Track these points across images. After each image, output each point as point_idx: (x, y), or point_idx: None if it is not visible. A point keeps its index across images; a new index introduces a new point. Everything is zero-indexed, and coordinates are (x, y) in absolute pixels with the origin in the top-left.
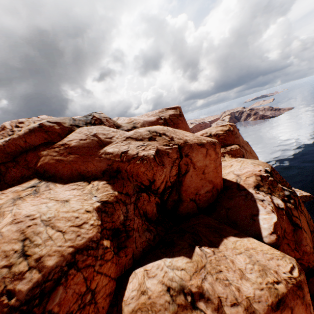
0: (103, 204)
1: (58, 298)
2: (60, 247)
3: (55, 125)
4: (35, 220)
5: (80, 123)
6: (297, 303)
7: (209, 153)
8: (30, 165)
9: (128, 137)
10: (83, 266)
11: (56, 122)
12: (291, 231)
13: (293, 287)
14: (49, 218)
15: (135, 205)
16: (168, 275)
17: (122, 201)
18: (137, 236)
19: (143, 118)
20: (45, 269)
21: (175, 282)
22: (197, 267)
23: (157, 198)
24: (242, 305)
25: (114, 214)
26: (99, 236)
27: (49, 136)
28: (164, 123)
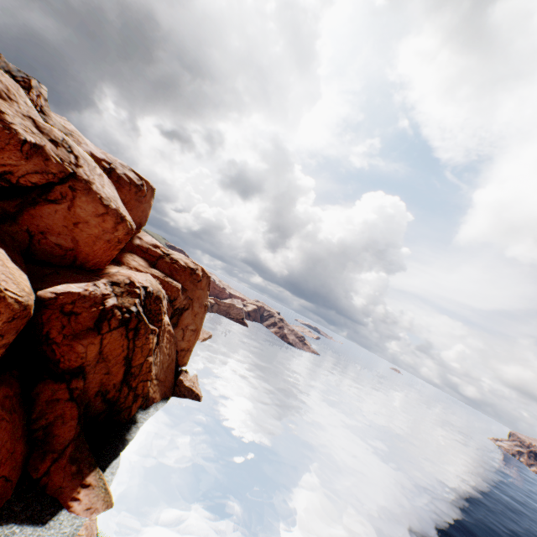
0: None
1: None
2: None
3: None
4: None
5: (1, 63)
6: None
7: (107, 219)
8: None
9: (33, 118)
10: None
11: None
12: (87, 327)
13: None
14: None
15: None
16: None
17: None
18: None
19: (93, 148)
20: None
21: None
22: None
23: None
24: None
25: None
26: None
27: None
28: (106, 169)
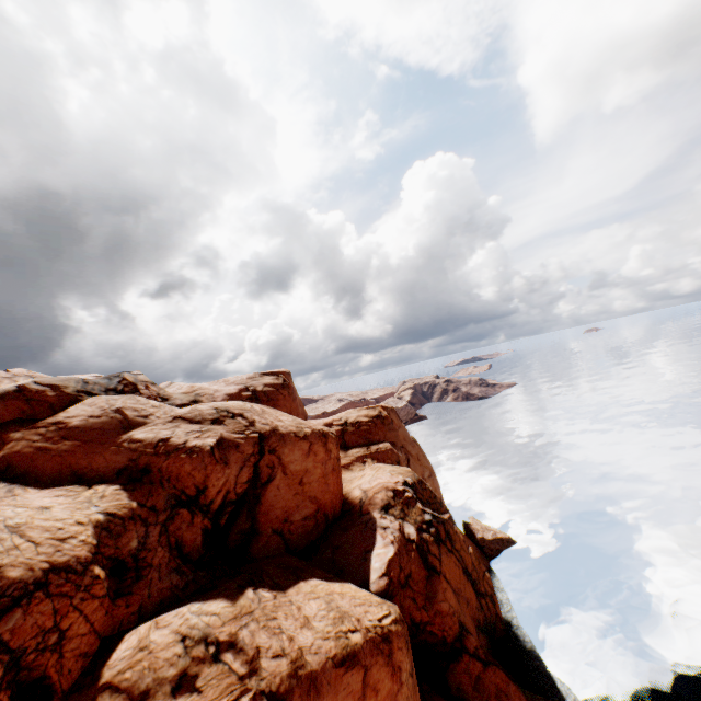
0: (108, 517)
1: (13, 623)
2: (29, 559)
3: (48, 390)
4: None
5: (95, 388)
6: (377, 662)
7: (315, 449)
8: None
9: (178, 416)
10: (57, 592)
11: (52, 384)
12: (424, 578)
13: (376, 637)
14: (18, 523)
15: (163, 528)
16: (189, 622)
17: (142, 518)
18: (156, 577)
19: (218, 387)
20: (6, 579)
21: (198, 629)
22: (241, 612)
23: (208, 520)
24: (290, 656)
25: (123, 535)
26: (91, 557)
27: (32, 408)
28: (251, 398)
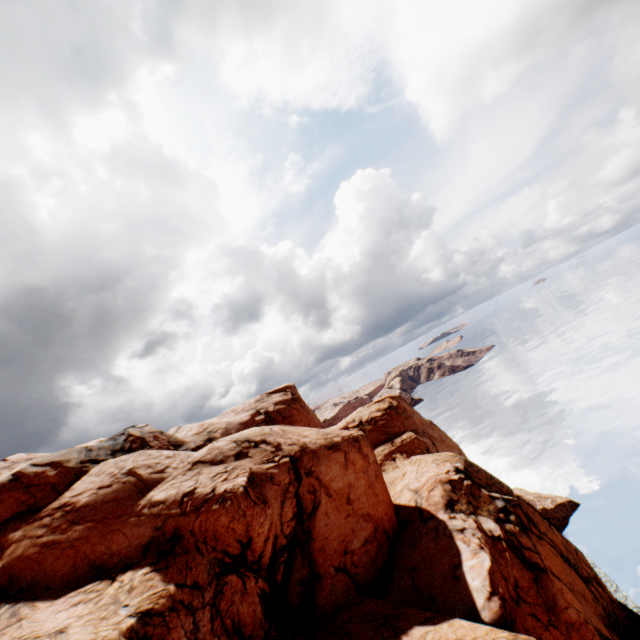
0: (143, 618)
1: None
2: None
3: (47, 470)
4: None
5: (100, 454)
6: None
7: (351, 458)
8: None
9: (196, 461)
10: None
11: (51, 462)
12: (532, 582)
13: None
14: None
15: (213, 609)
16: None
17: (185, 604)
18: None
19: (228, 419)
20: None
21: None
22: None
23: (262, 581)
24: None
25: (167, 639)
26: None
27: (32, 495)
28: (265, 421)
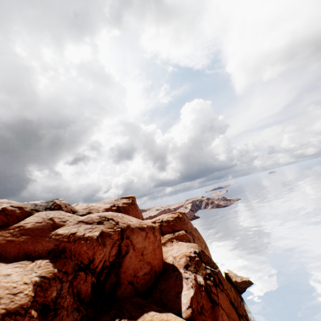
0: (41, 278)
1: None
2: None
3: (17, 209)
4: None
5: (40, 208)
6: None
7: (149, 236)
8: None
9: (80, 220)
10: None
11: (19, 206)
12: (210, 307)
13: None
14: None
15: (70, 283)
16: None
17: (59, 278)
18: (65, 314)
19: (100, 205)
20: None
21: None
22: None
23: (94, 278)
24: None
25: (48, 289)
26: (30, 304)
27: (8, 219)
28: (116, 210)
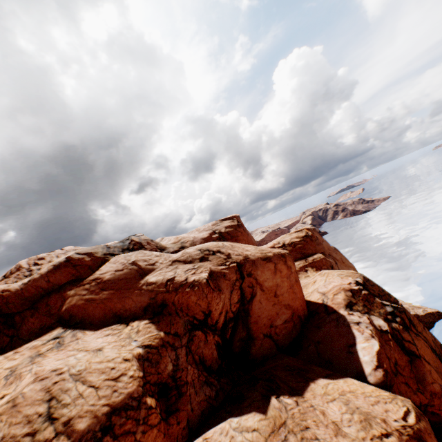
0: (146, 349)
1: None
2: (92, 406)
3: (85, 257)
4: (63, 375)
5: (115, 250)
6: None
7: (279, 268)
8: (53, 310)
9: (174, 260)
10: (120, 432)
11: (87, 253)
12: (407, 363)
13: (410, 440)
14: (79, 371)
15: (187, 349)
16: (235, 441)
17: (170, 344)
18: (193, 392)
19: (194, 235)
20: (75, 433)
21: None
22: (275, 424)
23: (217, 337)
24: None
25: (160, 362)
26: (141, 391)
27: (78, 271)
28: (219, 238)
